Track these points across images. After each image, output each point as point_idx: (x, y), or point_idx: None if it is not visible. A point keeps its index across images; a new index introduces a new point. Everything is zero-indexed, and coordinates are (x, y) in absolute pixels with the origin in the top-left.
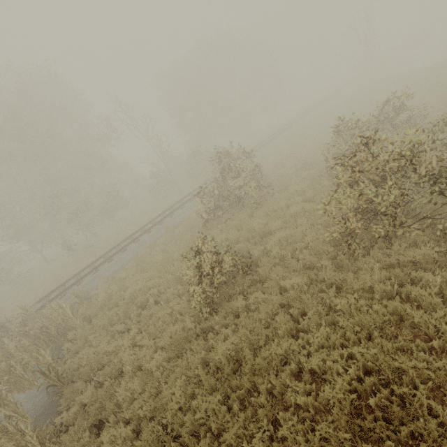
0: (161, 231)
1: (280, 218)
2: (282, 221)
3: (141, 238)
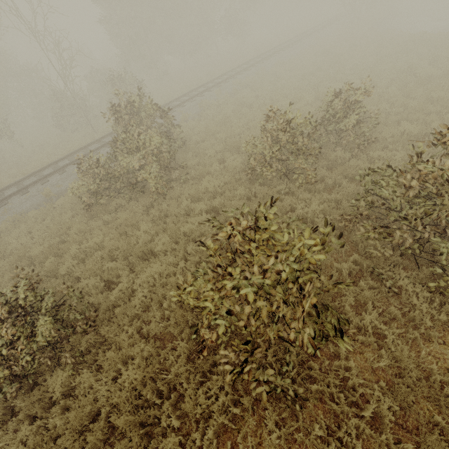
0: (41, 195)
1: (171, 233)
2: (174, 237)
3: (10, 200)
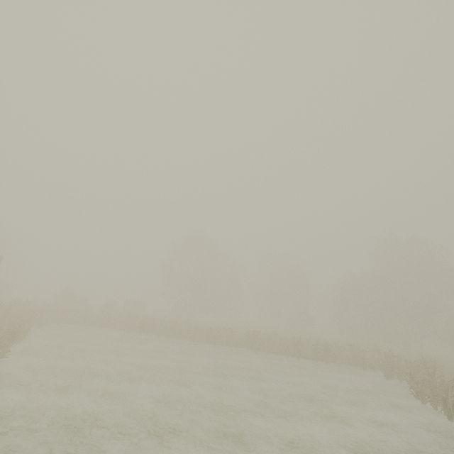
0: None
1: None
2: None
3: None
